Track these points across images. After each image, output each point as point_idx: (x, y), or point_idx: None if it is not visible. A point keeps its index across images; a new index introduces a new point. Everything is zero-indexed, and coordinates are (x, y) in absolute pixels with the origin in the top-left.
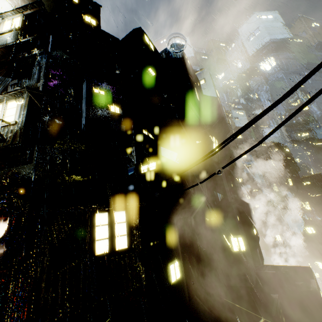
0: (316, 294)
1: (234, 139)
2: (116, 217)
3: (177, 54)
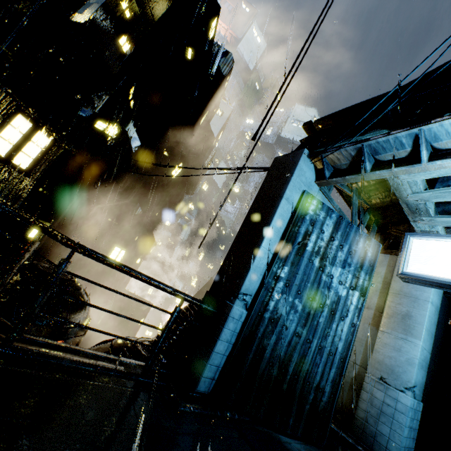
0: (140, 311)
1: (196, 184)
2: (37, 137)
3: (225, 68)
